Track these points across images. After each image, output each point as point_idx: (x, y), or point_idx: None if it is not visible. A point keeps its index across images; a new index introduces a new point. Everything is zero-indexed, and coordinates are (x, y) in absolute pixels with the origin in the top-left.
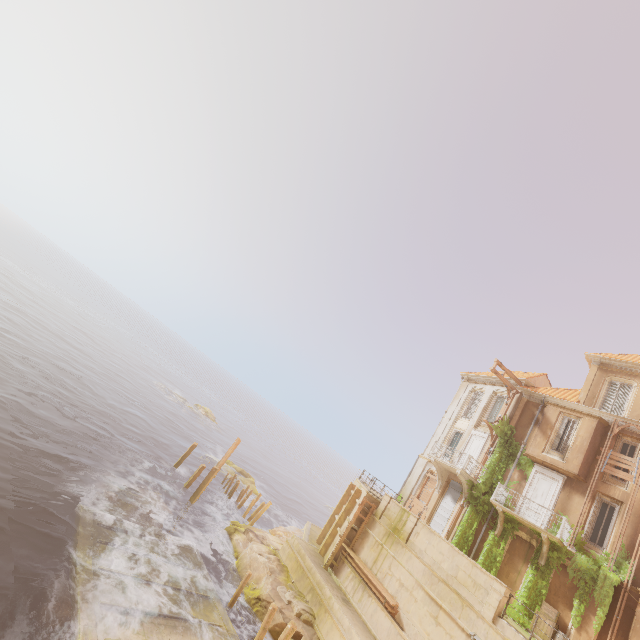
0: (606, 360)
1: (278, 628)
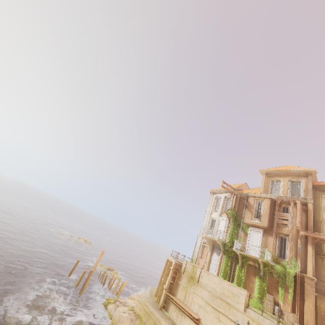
0: (268, 171)
1: None
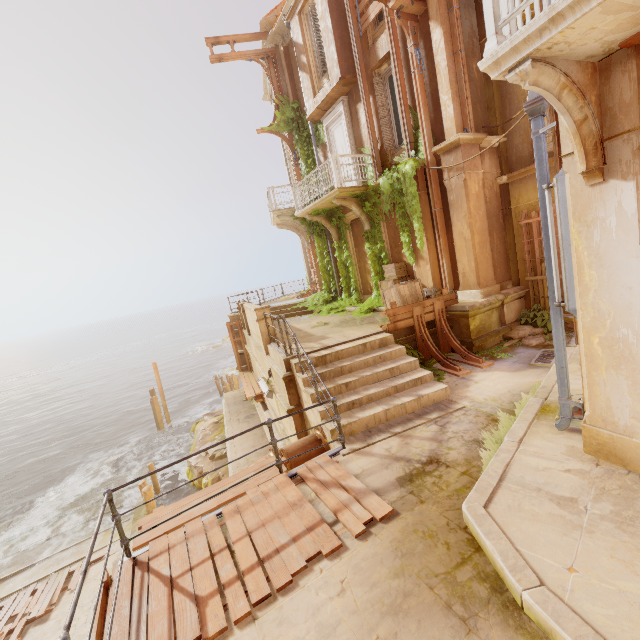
0: None
1: (200, 479)
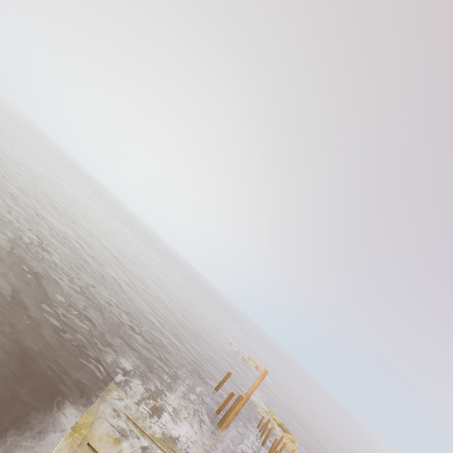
0: None
1: None
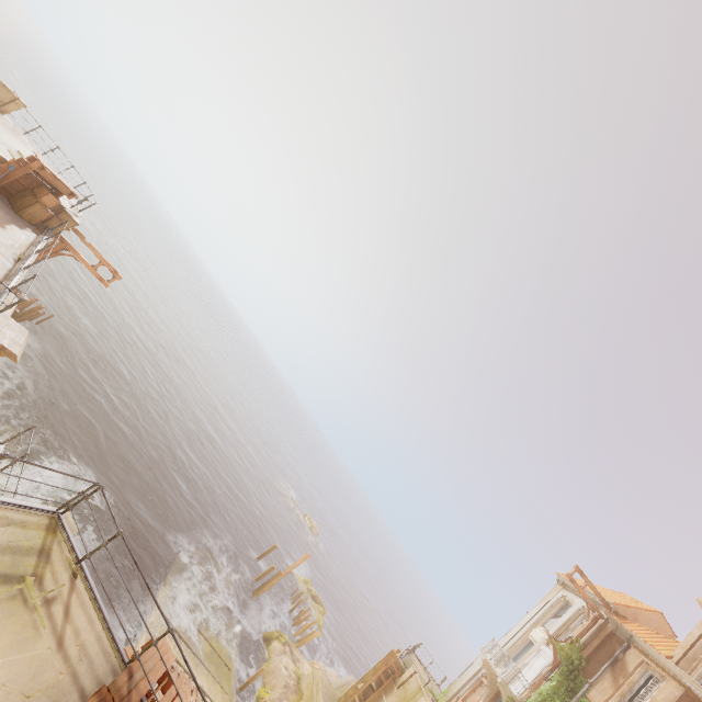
0: None
1: None
